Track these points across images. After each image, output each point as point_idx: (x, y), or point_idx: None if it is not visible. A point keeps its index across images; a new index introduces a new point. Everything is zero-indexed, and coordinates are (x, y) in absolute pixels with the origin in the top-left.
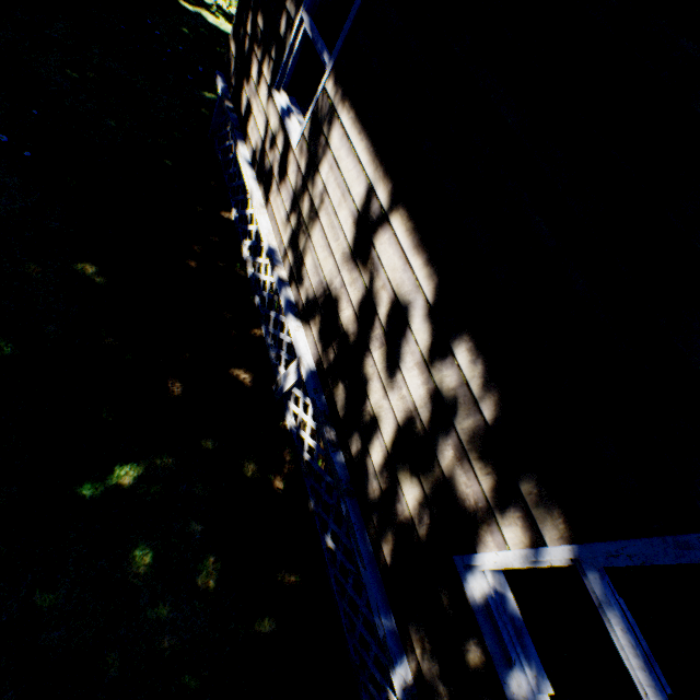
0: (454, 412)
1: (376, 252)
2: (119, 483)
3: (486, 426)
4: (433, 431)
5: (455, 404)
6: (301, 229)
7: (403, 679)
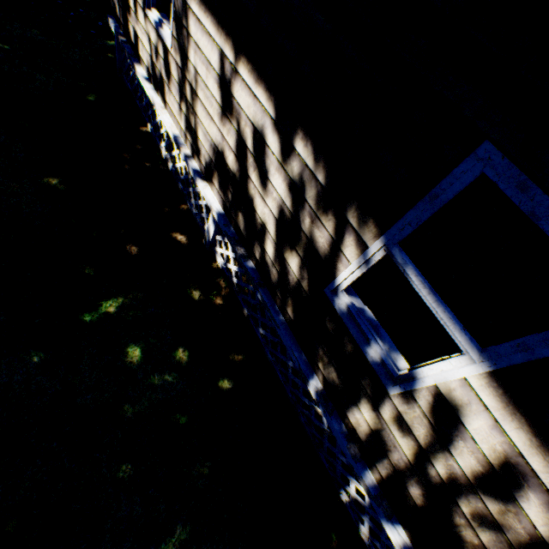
0: (303, 190)
1: (236, 100)
2: (107, 312)
3: (322, 187)
4: (295, 211)
5: (303, 183)
6: (190, 111)
7: (315, 387)
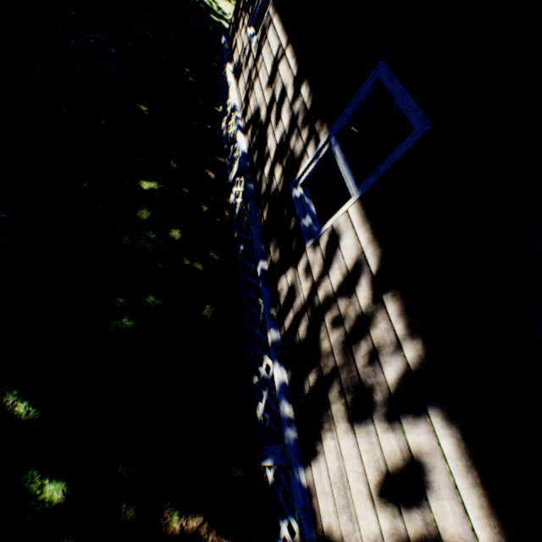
0: (298, 118)
1: (279, 72)
2: (141, 186)
3: (307, 113)
4: (289, 135)
5: (298, 114)
6: (250, 87)
7: (262, 266)
